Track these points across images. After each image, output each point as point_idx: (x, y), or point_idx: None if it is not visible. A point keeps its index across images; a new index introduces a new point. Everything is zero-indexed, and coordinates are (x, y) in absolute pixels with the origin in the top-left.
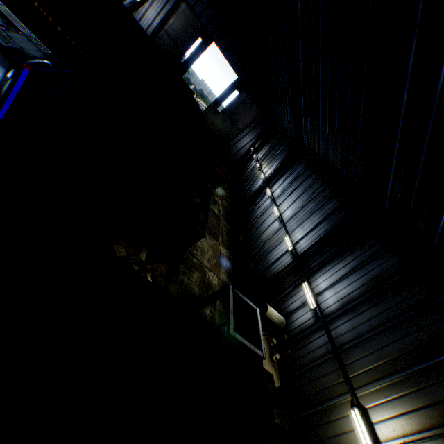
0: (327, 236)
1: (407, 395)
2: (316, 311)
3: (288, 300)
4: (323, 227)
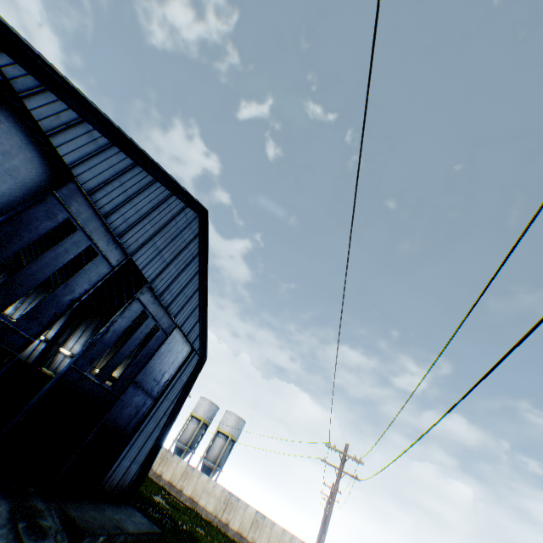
0: (68, 321)
1: (112, 354)
2: (73, 357)
3: (53, 364)
4: (64, 319)
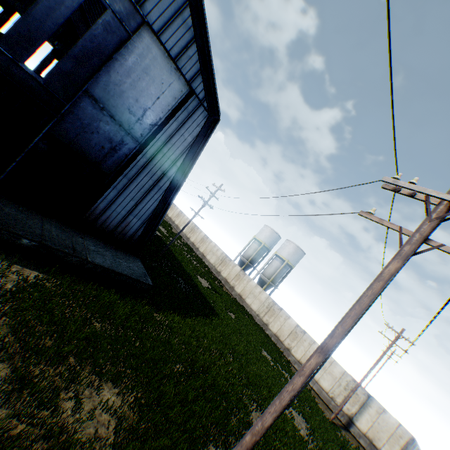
0: None
1: None
2: None
3: None
4: None
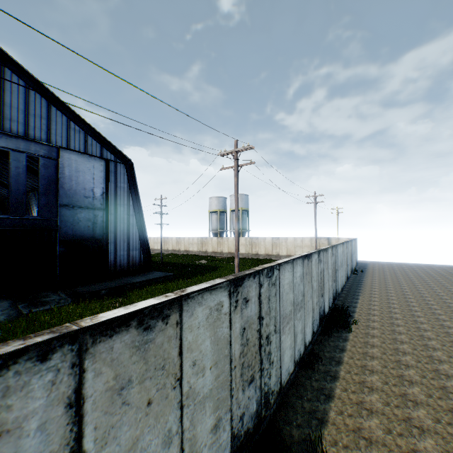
0: None
1: None
2: None
3: None
4: None
